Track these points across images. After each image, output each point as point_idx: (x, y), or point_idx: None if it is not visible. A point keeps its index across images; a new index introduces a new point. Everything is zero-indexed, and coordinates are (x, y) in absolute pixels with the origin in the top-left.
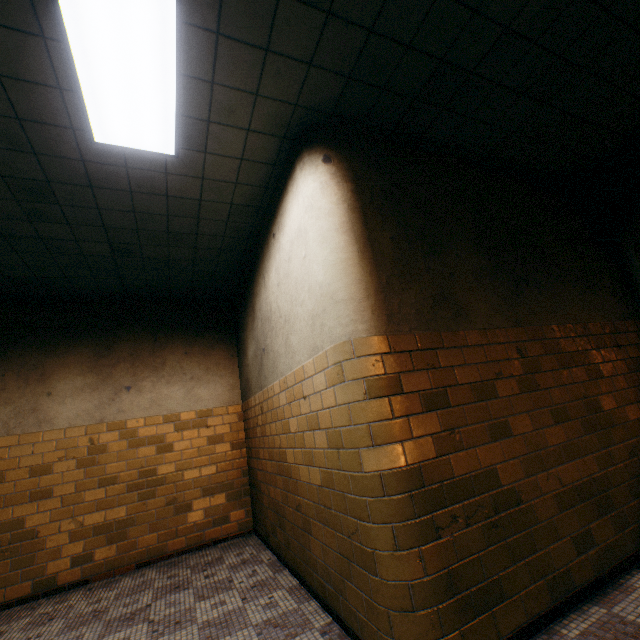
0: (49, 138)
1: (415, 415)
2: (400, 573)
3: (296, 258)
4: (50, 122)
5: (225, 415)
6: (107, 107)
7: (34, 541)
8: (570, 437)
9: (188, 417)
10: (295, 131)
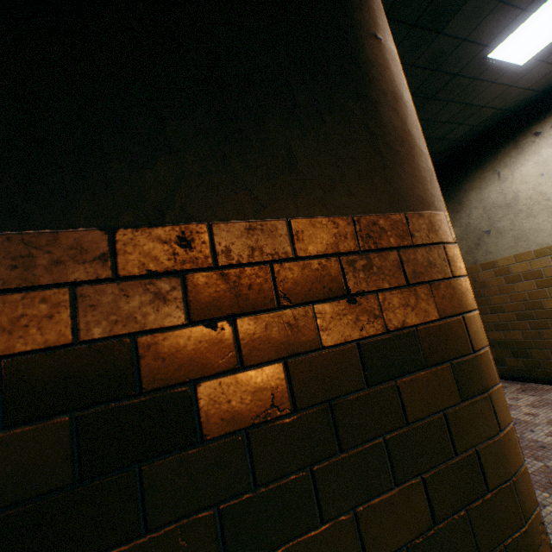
0: (459, 56)
1: None
2: None
3: None
4: (478, 41)
5: None
6: (533, 24)
7: None
8: None
9: None
10: None
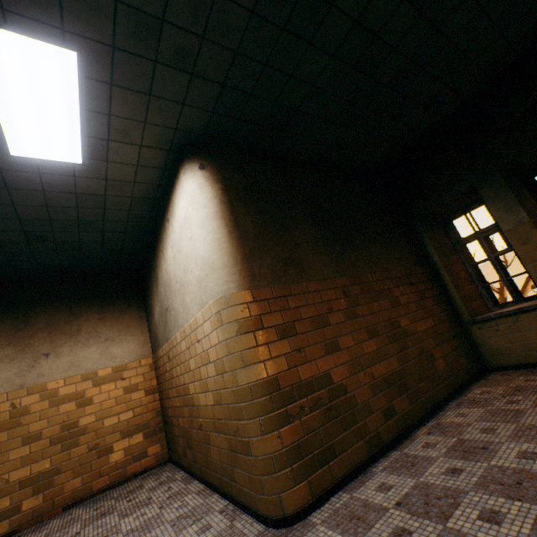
0: None
1: (273, 342)
2: (266, 449)
3: (185, 238)
4: None
5: (138, 367)
6: (22, 131)
7: None
8: (380, 346)
9: (105, 373)
10: (178, 146)
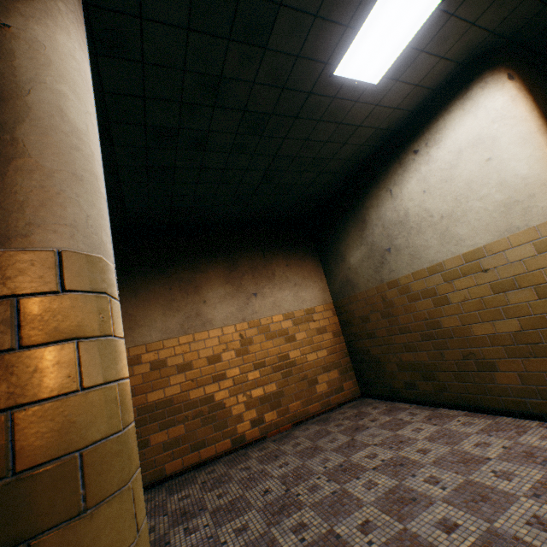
0: (303, 73)
1: None
2: None
3: (469, 163)
4: (315, 58)
5: (323, 312)
6: (365, 42)
7: (223, 411)
8: None
9: (299, 314)
10: (472, 57)
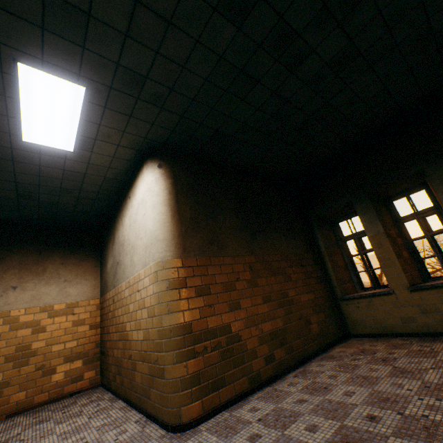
0: None
1: (192, 298)
2: (175, 374)
3: (140, 213)
4: None
5: (87, 306)
6: (35, 127)
7: None
8: (270, 309)
9: (60, 307)
10: (145, 148)
